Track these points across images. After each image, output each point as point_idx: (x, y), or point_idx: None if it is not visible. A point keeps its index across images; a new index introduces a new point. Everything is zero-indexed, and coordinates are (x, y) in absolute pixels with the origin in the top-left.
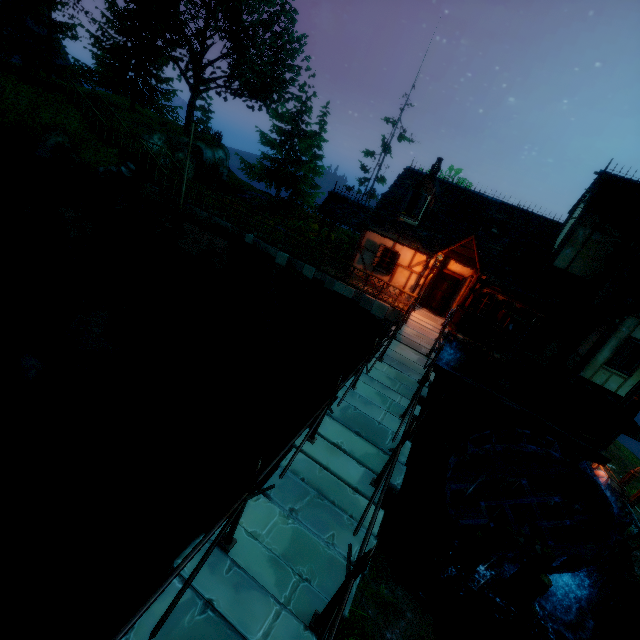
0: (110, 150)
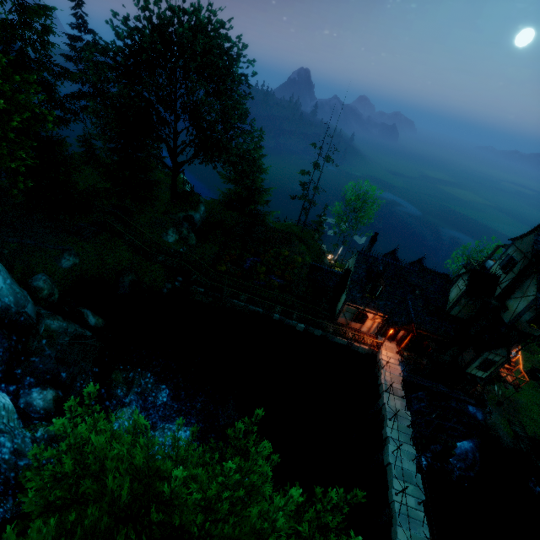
0: (156, 265)
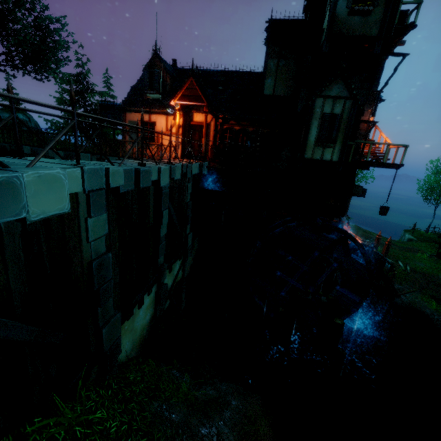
0: None
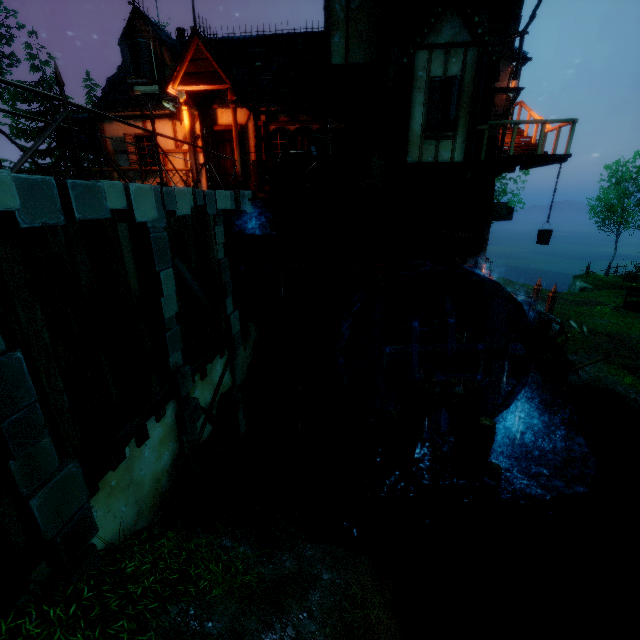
0: None
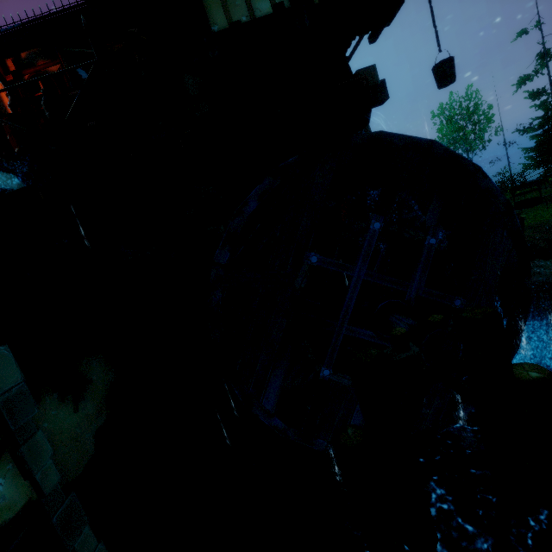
0: None
